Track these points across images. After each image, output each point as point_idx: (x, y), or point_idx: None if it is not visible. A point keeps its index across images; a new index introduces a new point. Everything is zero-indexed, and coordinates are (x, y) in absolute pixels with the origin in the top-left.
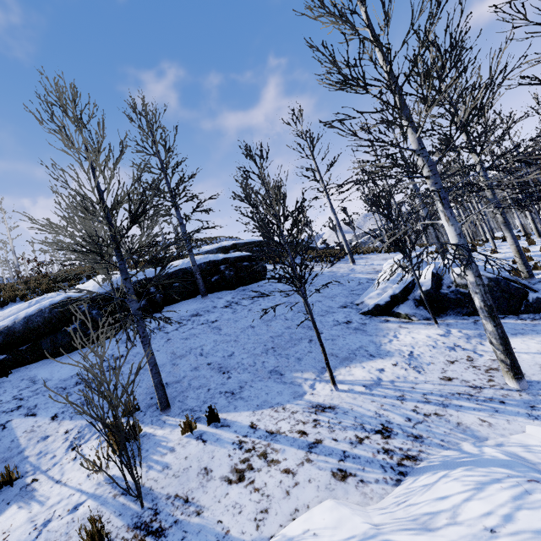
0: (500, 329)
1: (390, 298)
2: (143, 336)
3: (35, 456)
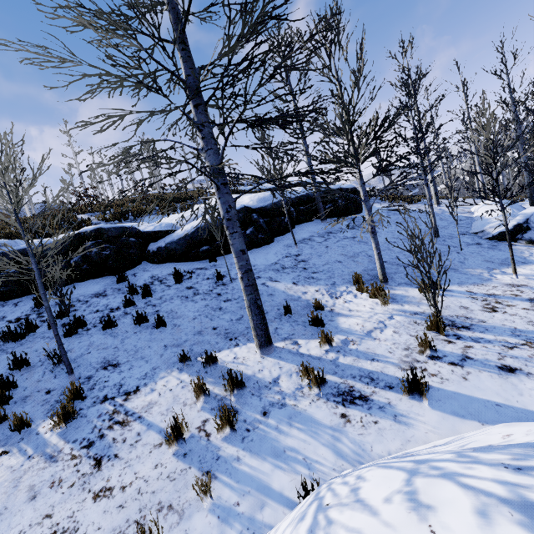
0: None
1: (516, 227)
2: (374, 228)
3: (312, 300)
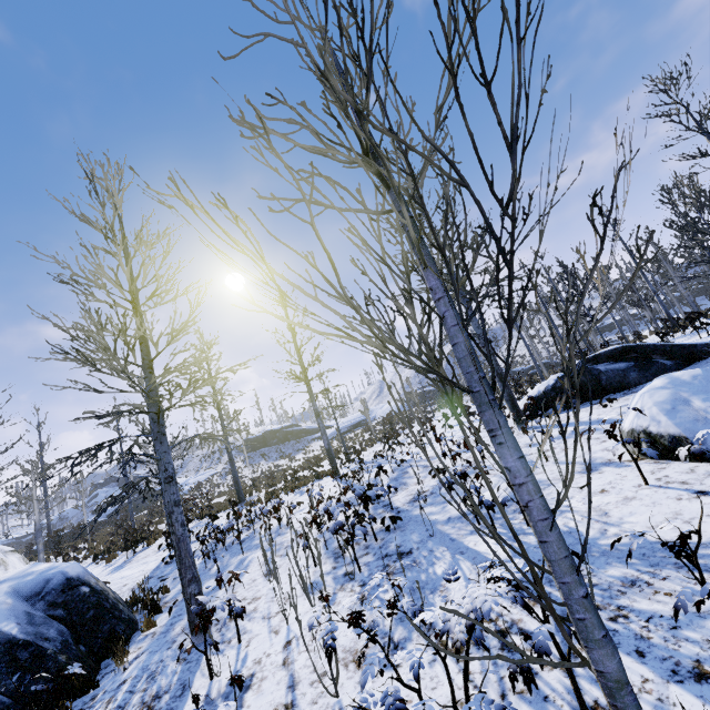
0: None
1: None
2: None
3: None
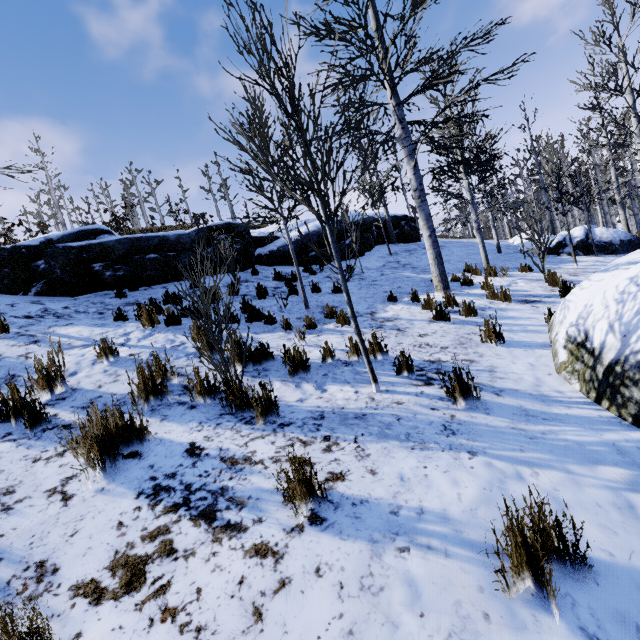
0: None
1: (558, 244)
2: (479, 225)
3: None
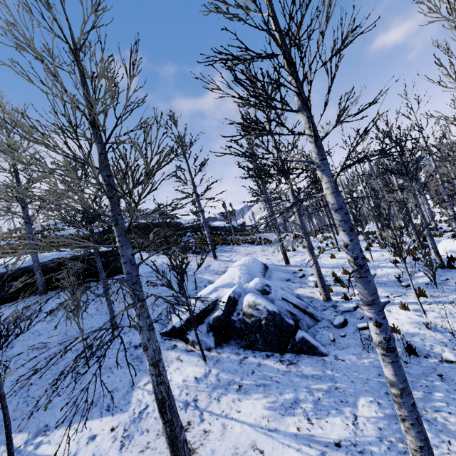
0: (169, 426)
1: (186, 322)
2: None
3: None
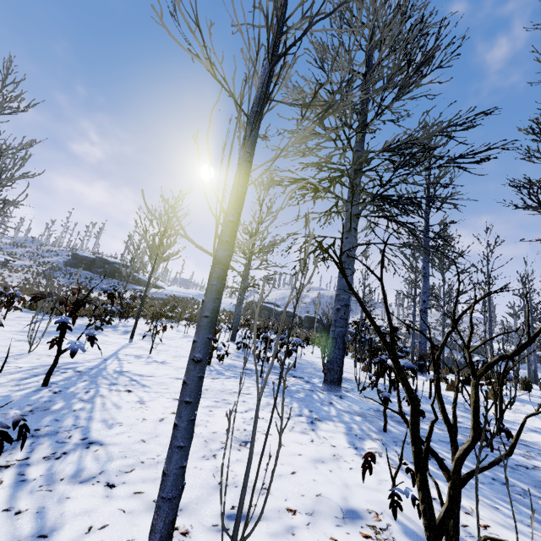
0: None
1: None
2: None
3: None
